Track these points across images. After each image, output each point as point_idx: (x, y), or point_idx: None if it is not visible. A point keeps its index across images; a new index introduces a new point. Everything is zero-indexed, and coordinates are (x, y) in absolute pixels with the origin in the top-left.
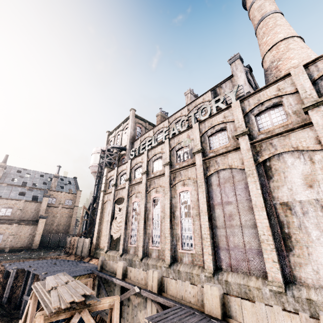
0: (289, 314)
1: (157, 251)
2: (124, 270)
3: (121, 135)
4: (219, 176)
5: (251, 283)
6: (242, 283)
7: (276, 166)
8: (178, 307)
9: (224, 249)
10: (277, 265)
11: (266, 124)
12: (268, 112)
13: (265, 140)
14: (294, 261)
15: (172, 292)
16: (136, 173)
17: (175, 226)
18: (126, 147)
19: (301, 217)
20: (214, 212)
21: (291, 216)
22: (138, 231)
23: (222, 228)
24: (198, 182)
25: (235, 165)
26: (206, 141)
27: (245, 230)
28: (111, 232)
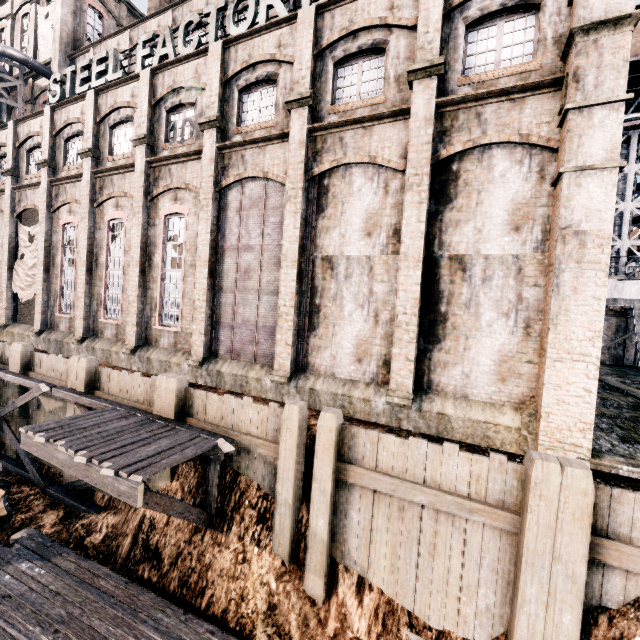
0: (259, 405)
1: (114, 327)
2: (28, 358)
3: (35, 18)
4: (243, 193)
5: (251, 374)
6: (239, 374)
7: (336, 189)
8: (110, 408)
9: (227, 325)
10: (290, 349)
11: (349, 92)
12: (360, 62)
13: (335, 128)
14: (314, 344)
15: (112, 389)
16: (70, 150)
17: (151, 284)
18: (52, 66)
19: (341, 283)
20: (223, 263)
21: (331, 280)
22: (76, 288)
23: (231, 293)
24: (200, 198)
25: (275, 174)
26: (234, 102)
27: (263, 298)
28: (14, 288)
